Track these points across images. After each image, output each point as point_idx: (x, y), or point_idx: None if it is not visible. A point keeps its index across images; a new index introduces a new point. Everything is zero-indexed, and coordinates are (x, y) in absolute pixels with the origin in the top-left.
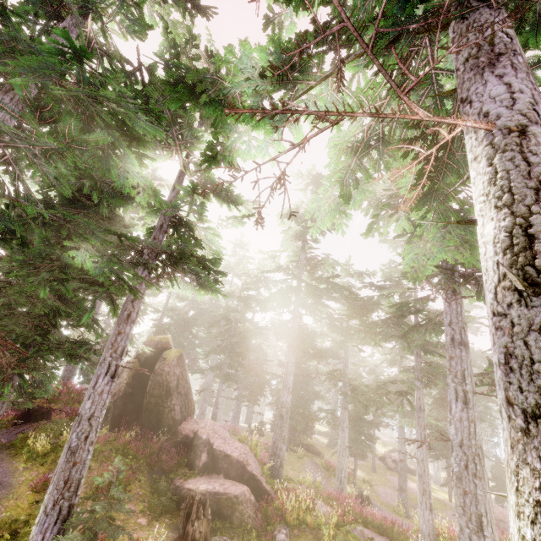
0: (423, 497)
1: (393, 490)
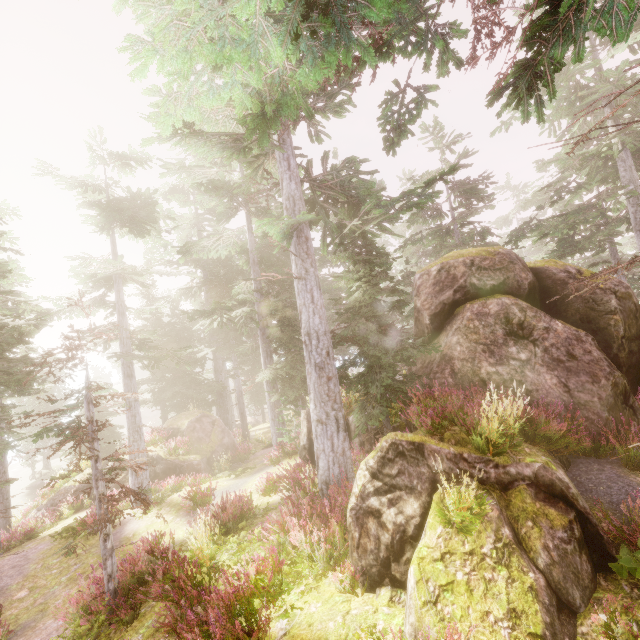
0: None
1: None
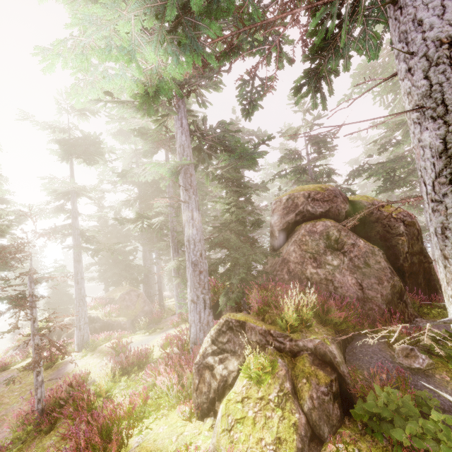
0: None
1: None
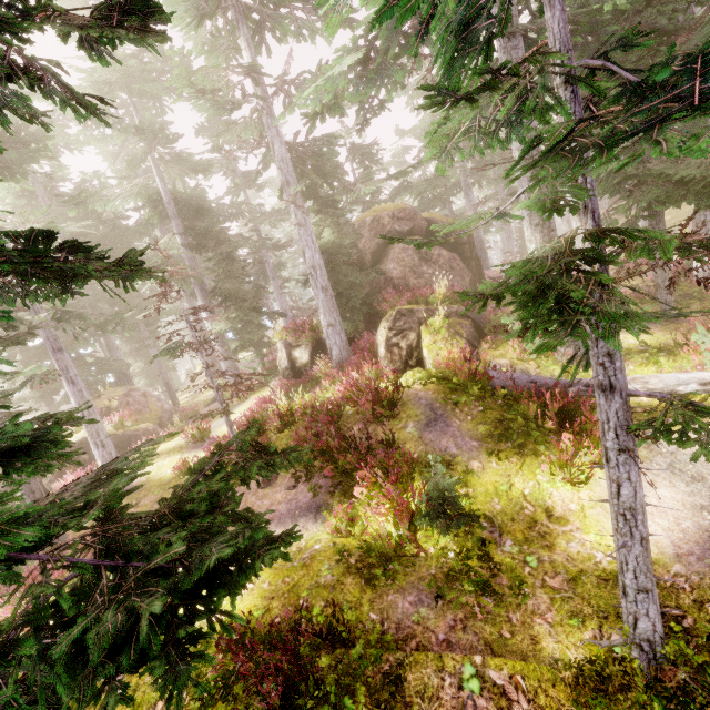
0: None
1: None
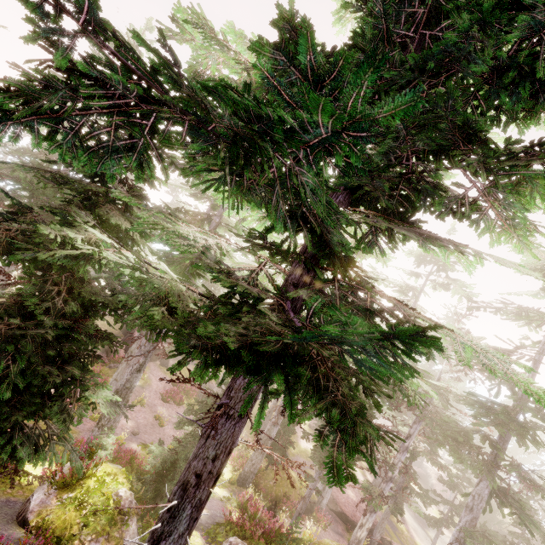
0: None
1: None
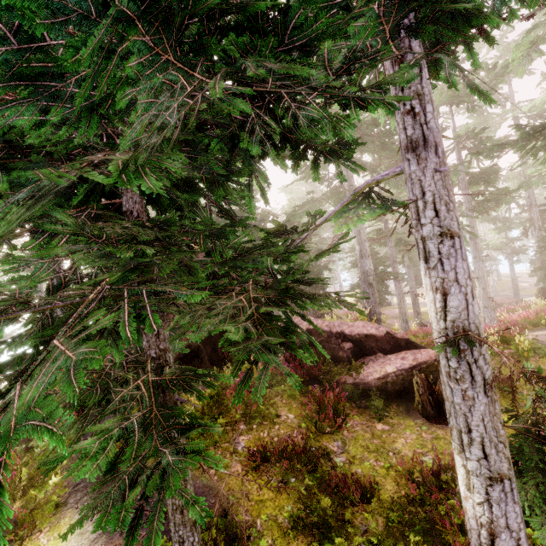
0: (489, 303)
1: (395, 319)
